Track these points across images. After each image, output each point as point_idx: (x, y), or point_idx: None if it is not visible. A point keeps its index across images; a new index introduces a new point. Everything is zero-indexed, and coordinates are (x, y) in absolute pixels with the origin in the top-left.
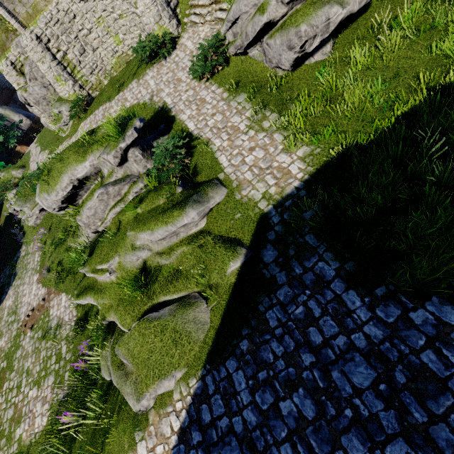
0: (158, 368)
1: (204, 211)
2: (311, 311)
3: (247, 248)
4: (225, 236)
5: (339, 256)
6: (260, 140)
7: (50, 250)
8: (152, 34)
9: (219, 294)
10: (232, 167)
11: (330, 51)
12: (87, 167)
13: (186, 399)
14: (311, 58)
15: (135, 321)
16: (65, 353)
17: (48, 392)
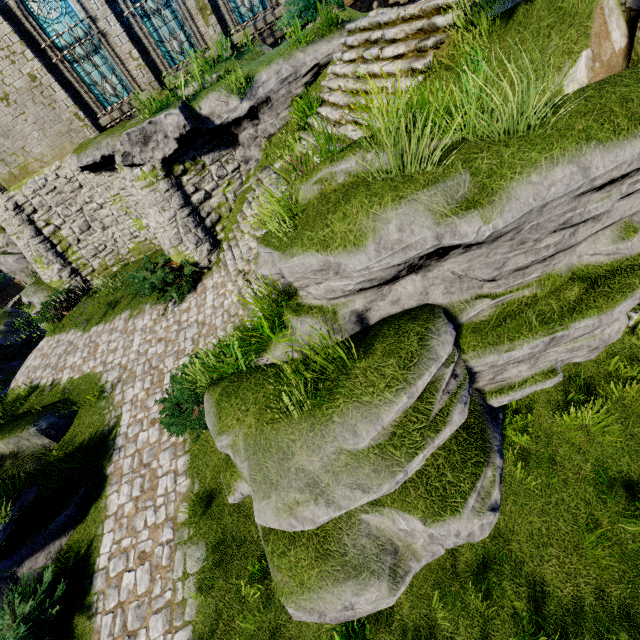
0: None
1: None
2: None
3: None
4: None
5: None
6: None
7: None
8: (169, 255)
9: None
10: None
11: None
12: None
13: None
14: None
15: None
16: None
17: None
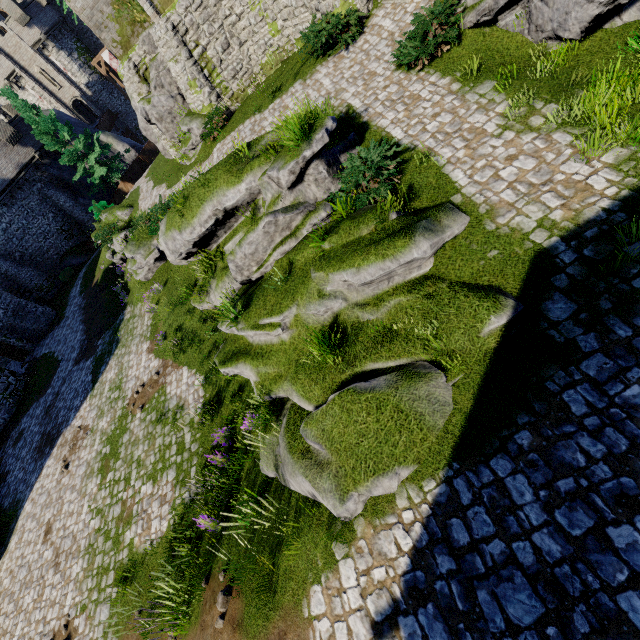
0: (373, 459)
1: (438, 245)
2: None
3: (514, 299)
4: (470, 283)
5: None
6: (527, 144)
7: (165, 312)
8: (331, 14)
9: (467, 363)
10: (475, 185)
11: None
12: (242, 191)
13: (421, 508)
14: (615, 19)
15: (328, 394)
16: (190, 443)
17: (168, 490)
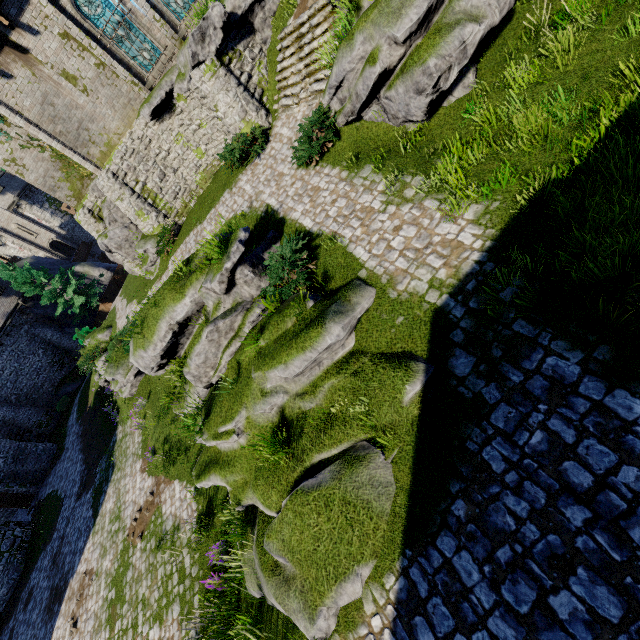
0: (332, 564)
1: (351, 324)
2: (557, 435)
3: (425, 362)
4: (387, 352)
5: (578, 342)
6: (406, 214)
7: (152, 425)
8: (239, 133)
9: (399, 436)
10: (375, 258)
11: (474, 81)
12: (187, 304)
13: (386, 610)
14: (449, 97)
15: (284, 497)
16: (190, 567)
17: (174, 630)
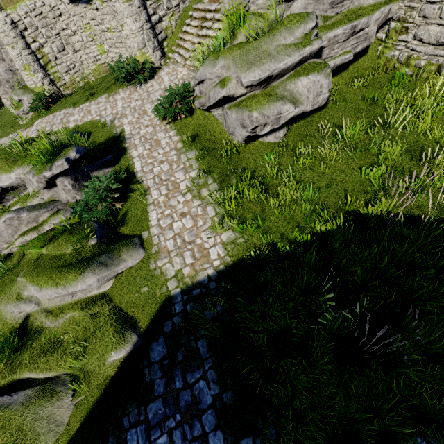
0: None
1: (109, 276)
2: None
3: (139, 334)
4: (123, 310)
5: (222, 379)
6: (194, 207)
7: None
8: (134, 57)
9: (91, 385)
10: (158, 228)
11: (282, 136)
12: (13, 178)
13: None
14: (264, 137)
15: None
16: None
17: None
